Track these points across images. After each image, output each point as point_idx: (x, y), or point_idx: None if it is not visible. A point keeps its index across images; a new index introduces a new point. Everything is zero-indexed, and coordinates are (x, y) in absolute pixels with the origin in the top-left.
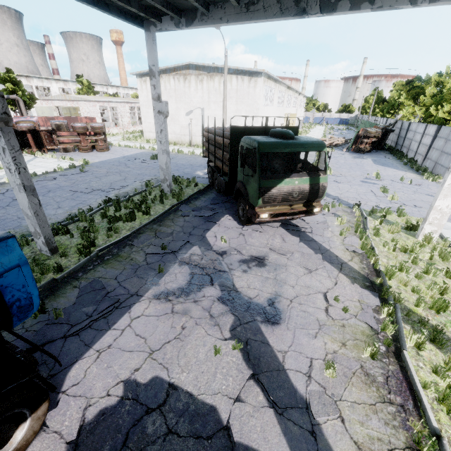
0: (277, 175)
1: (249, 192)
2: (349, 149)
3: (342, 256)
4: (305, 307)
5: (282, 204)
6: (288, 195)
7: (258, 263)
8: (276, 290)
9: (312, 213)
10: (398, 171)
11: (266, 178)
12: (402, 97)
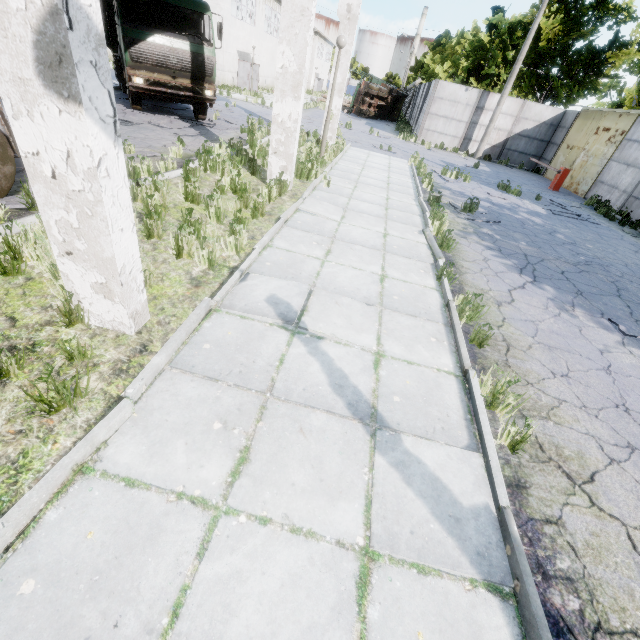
0: (147, 27)
1: (122, 52)
2: (351, 110)
3: (226, 138)
4: (146, 141)
5: (161, 72)
6: (164, 58)
7: (124, 124)
8: (126, 133)
9: (203, 96)
10: (381, 131)
11: (131, 26)
12: (428, 58)
